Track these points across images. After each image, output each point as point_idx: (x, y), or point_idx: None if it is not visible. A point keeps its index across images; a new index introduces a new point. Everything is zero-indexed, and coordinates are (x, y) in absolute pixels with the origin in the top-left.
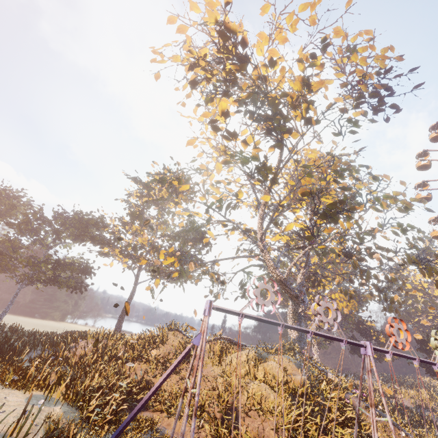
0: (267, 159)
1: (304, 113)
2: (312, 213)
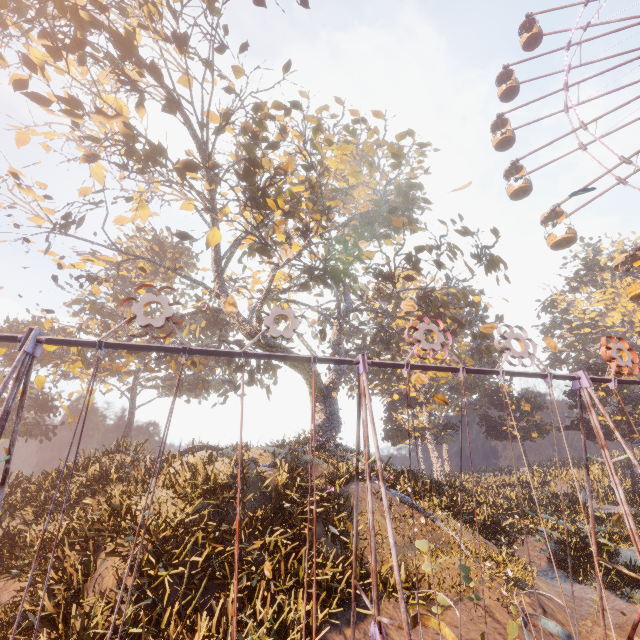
0: (132, 128)
1: (150, 25)
2: (240, 205)
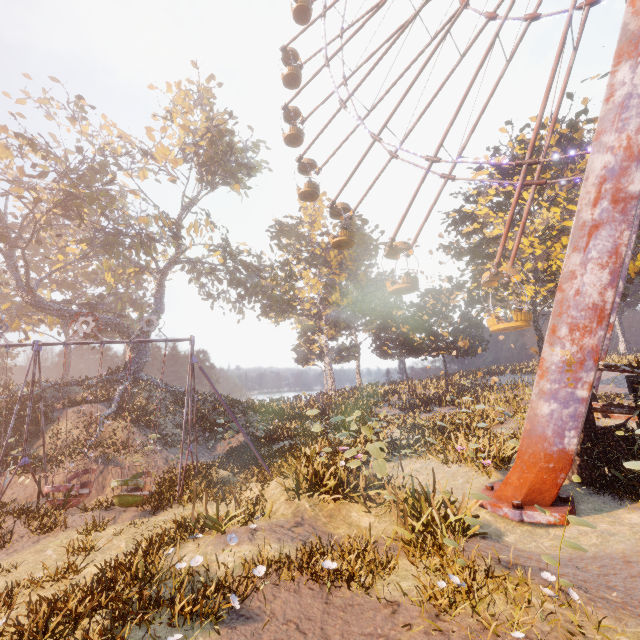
0: None
1: None
2: None
